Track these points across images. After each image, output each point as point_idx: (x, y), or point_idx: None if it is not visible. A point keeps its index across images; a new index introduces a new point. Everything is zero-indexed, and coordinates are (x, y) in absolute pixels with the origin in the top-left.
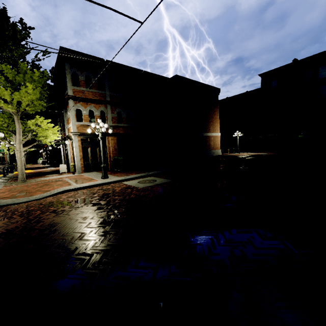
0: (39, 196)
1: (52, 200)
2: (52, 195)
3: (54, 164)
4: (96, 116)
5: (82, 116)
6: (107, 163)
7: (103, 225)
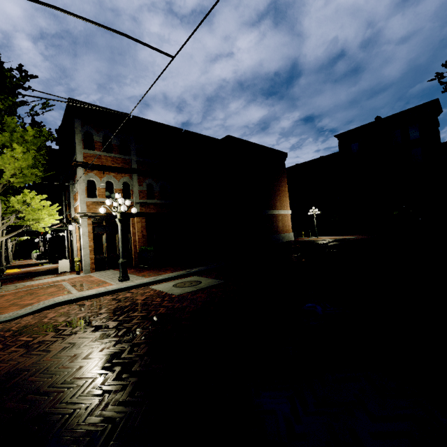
0: (11, 315)
1: (30, 323)
2: (33, 313)
3: (55, 259)
4: (116, 190)
5: (96, 190)
6: (131, 257)
7: (101, 372)
